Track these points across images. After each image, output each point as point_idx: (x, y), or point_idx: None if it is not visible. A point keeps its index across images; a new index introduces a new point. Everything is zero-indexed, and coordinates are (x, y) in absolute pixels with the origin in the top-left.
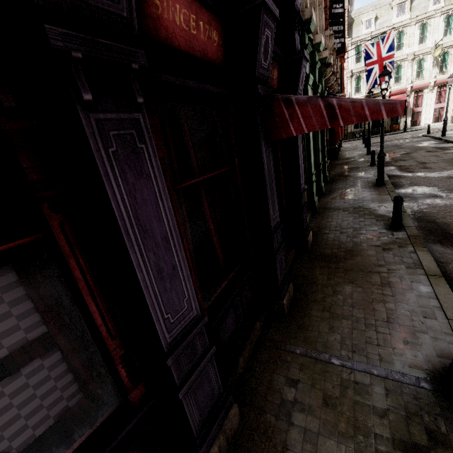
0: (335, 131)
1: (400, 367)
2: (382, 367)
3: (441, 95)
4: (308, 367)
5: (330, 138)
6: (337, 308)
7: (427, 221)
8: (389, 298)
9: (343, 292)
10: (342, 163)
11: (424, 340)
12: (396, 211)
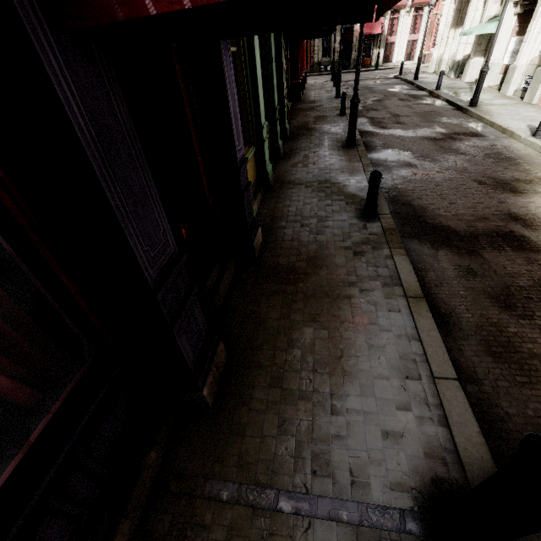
0: (299, 56)
1: (379, 492)
2: (354, 501)
3: (416, 21)
4: (239, 532)
5: (291, 67)
6: (293, 377)
7: (403, 203)
8: (363, 346)
9: (302, 342)
10: (307, 109)
11: (408, 424)
12: (371, 193)
